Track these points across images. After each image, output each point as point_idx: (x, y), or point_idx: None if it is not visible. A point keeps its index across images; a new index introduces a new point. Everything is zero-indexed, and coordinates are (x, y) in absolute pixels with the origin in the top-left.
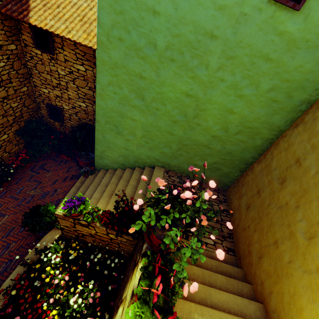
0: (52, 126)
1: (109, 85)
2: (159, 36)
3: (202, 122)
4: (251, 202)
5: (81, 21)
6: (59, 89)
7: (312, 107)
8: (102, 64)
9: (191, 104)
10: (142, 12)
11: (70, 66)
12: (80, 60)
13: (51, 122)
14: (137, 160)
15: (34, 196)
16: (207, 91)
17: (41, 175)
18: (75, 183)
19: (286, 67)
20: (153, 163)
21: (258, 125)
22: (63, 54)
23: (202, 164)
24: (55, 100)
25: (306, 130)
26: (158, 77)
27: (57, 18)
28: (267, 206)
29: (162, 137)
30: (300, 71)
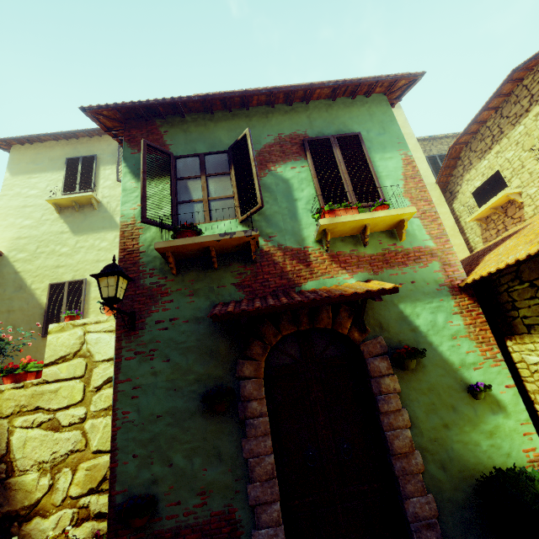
0: None
1: None
2: None
3: None
4: None
5: None
6: None
7: None
8: None
9: None
10: None
11: None
12: None
13: None
14: None
15: None
16: None
17: None
18: None
19: None
20: None
21: None
22: None
23: None
24: None
25: None
26: None
27: None
28: None
29: None
30: None
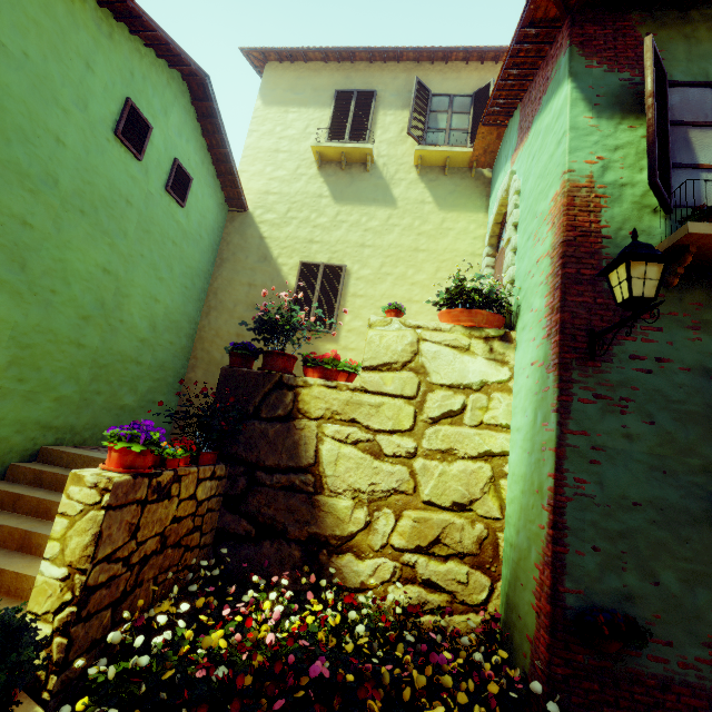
0: None
1: None
2: (64, 172)
3: (126, 316)
4: None
5: None
6: None
7: (209, 295)
8: None
9: (110, 286)
10: (38, 128)
11: None
12: None
13: None
14: None
15: None
16: (128, 268)
17: None
18: None
19: (186, 254)
20: (33, 442)
21: (180, 318)
22: None
23: (132, 402)
24: None
25: (223, 312)
26: (59, 231)
27: None
28: None
29: (61, 356)
30: (194, 260)
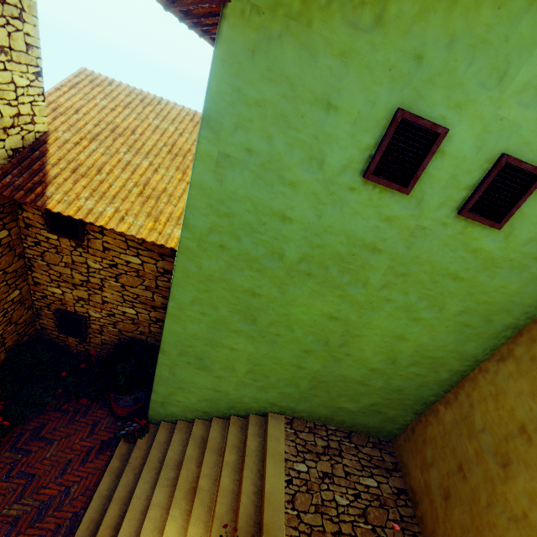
0: (61, 343)
1: (193, 304)
2: (290, 245)
3: (354, 351)
4: (452, 487)
5: (142, 194)
6: (85, 289)
7: (522, 334)
8: (184, 275)
9: (336, 329)
10: (263, 216)
11: (112, 256)
12: (134, 249)
13: (60, 338)
14: (234, 405)
15: (19, 518)
16: (364, 313)
17: (35, 457)
18: (107, 462)
19: (483, 287)
20: (264, 408)
21: (444, 355)
22: (101, 240)
23: (351, 407)
24: (75, 304)
25: (524, 375)
26: (284, 294)
27: (99, 194)
28: (487, 508)
29: (284, 372)
30: (502, 292)
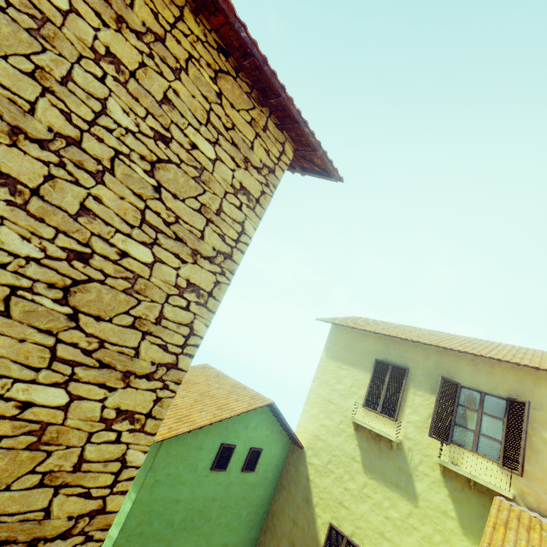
0: None
1: None
2: (178, 515)
3: None
4: None
5: None
6: None
7: (269, 514)
8: None
9: None
10: (168, 504)
11: None
12: None
13: None
14: None
15: None
16: (209, 538)
17: None
18: None
19: (253, 498)
20: None
21: (244, 544)
22: None
23: None
24: None
25: (274, 537)
26: None
27: None
28: None
29: None
30: (259, 497)
